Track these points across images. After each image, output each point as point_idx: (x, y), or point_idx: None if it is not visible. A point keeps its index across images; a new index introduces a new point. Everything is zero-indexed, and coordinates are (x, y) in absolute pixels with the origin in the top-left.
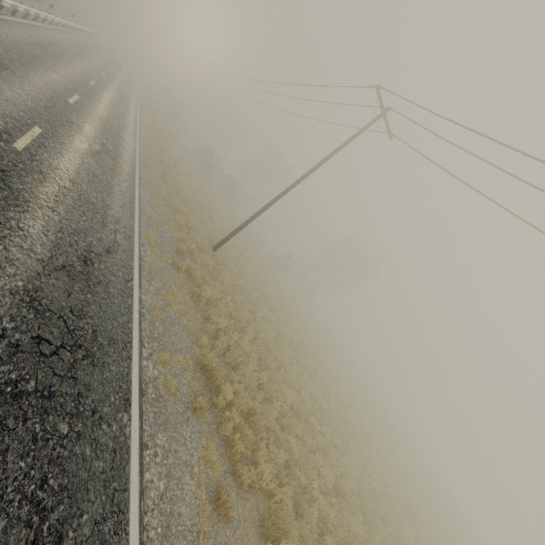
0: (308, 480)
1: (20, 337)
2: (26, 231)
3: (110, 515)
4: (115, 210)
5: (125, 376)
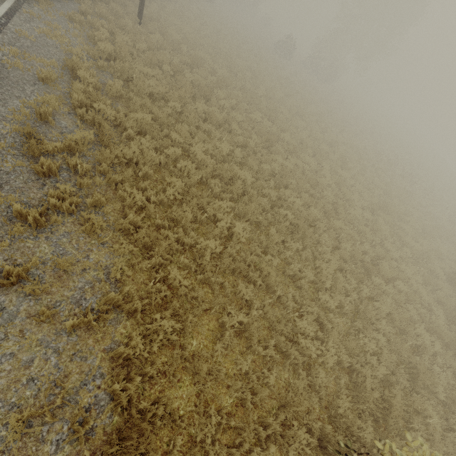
0: (188, 142)
1: None
2: None
3: None
4: None
5: None
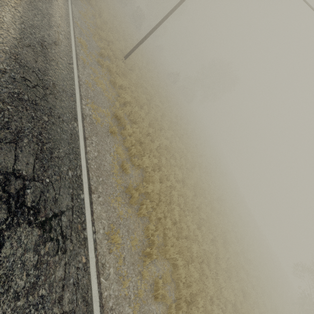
0: (168, 173)
1: (15, 75)
2: (2, 18)
3: (72, 153)
4: (56, 18)
5: (73, 108)
